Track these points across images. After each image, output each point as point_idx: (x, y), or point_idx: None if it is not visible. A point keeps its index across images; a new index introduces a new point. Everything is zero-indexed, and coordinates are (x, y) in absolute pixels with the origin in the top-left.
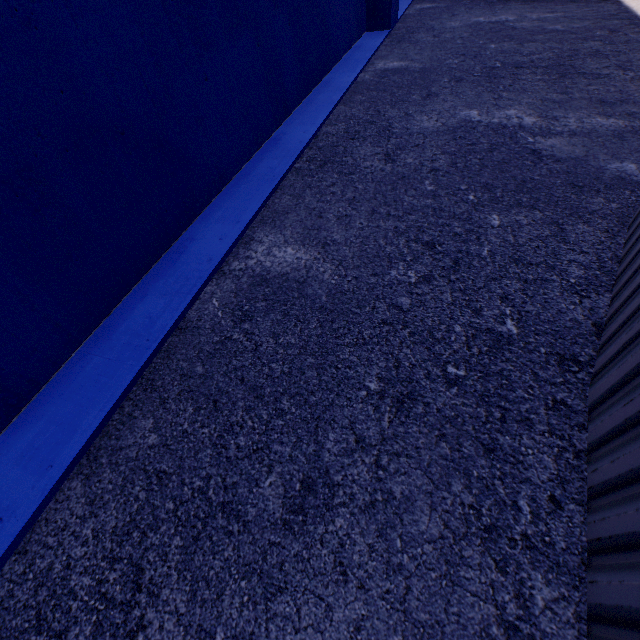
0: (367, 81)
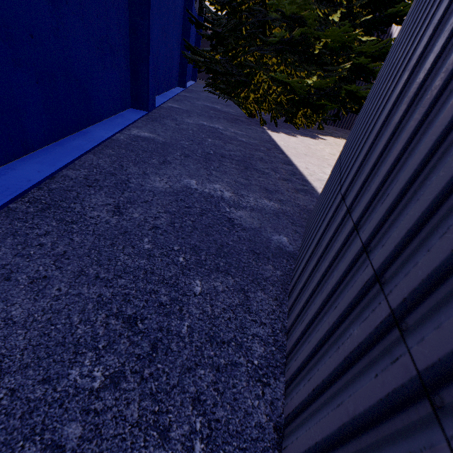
0: (121, 140)
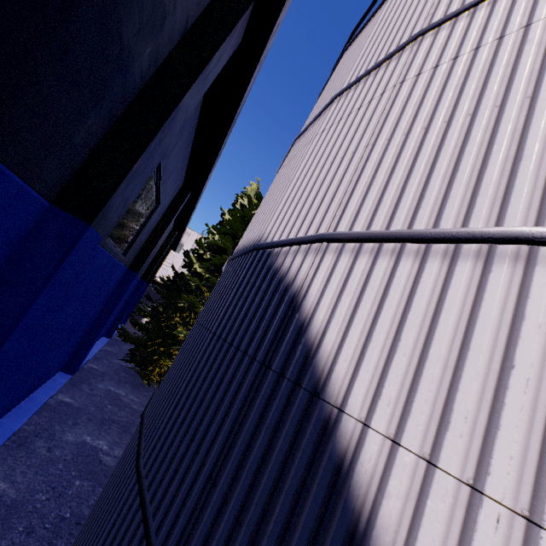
0: (52, 404)
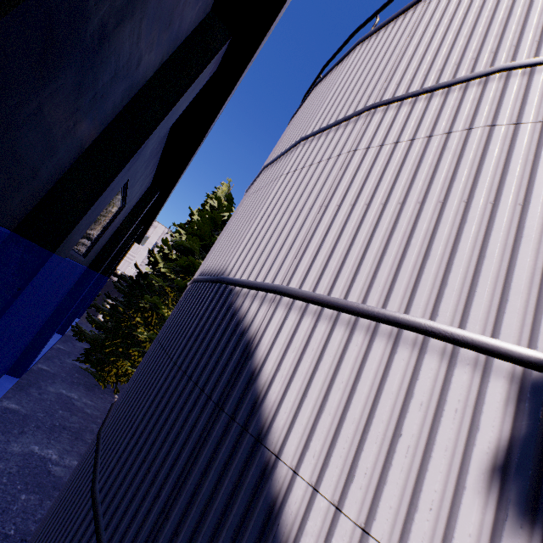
0: None
